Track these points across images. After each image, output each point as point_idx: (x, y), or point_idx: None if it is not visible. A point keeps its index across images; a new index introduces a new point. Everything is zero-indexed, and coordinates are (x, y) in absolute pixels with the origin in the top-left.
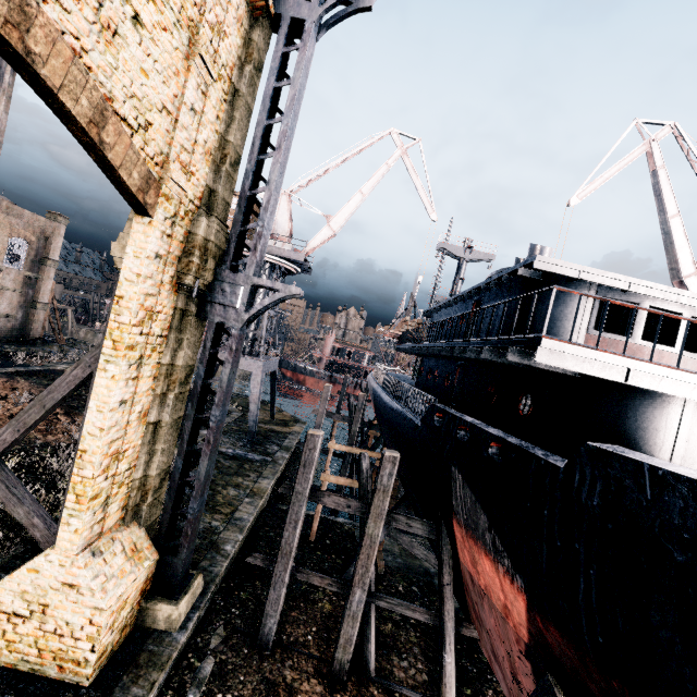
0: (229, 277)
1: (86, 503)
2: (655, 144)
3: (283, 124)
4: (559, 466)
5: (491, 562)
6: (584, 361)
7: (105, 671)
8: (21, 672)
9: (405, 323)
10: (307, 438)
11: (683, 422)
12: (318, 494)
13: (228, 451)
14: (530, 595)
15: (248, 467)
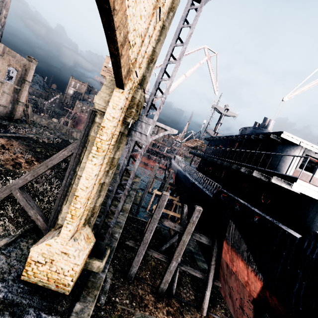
0: (145, 120)
1: (76, 219)
2: None
3: (183, 47)
4: (296, 237)
5: (244, 264)
6: (312, 191)
7: (74, 288)
8: (39, 286)
9: (196, 142)
10: (162, 195)
11: None
12: (162, 220)
13: (109, 188)
14: (266, 283)
15: (119, 197)
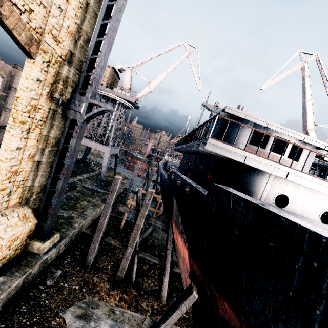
0: (78, 97)
1: None
2: (306, 64)
3: (110, 24)
4: (204, 194)
5: (180, 237)
6: (227, 151)
7: (5, 265)
8: None
9: (179, 138)
10: (114, 179)
11: (268, 183)
12: (117, 205)
13: (88, 186)
14: (189, 250)
15: (96, 194)
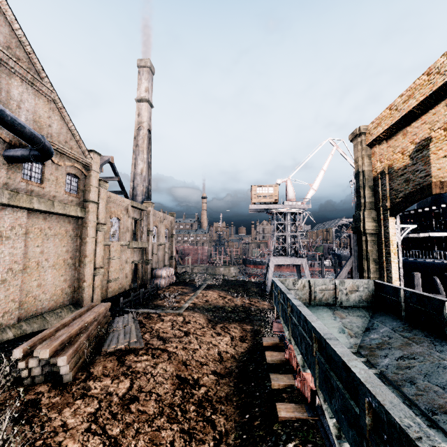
0: None
1: None
2: None
3: None
4: None
5: None
6: None
7: None
8: None
9: None
10: (414, 276)
11: None
12: None
13: None
14: None
15: None
